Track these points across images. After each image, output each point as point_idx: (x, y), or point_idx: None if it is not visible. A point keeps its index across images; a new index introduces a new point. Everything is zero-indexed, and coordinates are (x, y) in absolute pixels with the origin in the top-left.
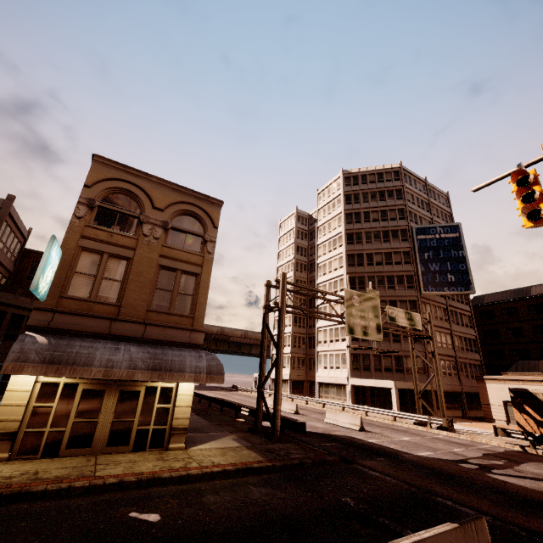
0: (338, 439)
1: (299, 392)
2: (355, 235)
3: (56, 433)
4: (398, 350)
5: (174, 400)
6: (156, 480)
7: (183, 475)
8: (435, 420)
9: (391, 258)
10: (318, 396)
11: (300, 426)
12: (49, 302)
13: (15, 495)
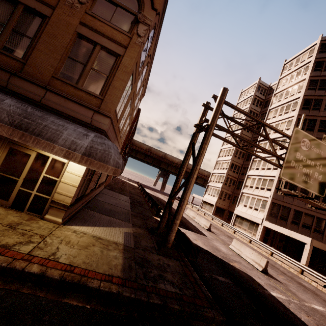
0: (235, 274)
1: (220, 216)
2: (313, 101)
3: None
4: (324, 214)
5: (63, 176)
6: None
7: None
8: None
9: None
10: (232, 224)
11: (193, 249)
12: None
13: None
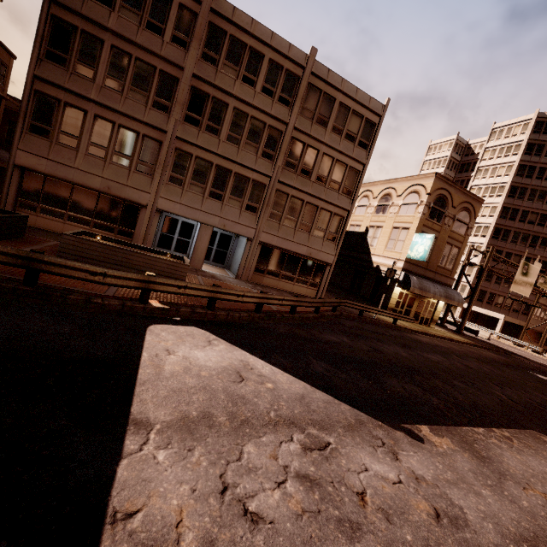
0: (483, 341)
1: None
2: (519, 189)
3: (400, 311)
4: (513, 295)
5: (434, 308)
6: (452, 340)
7: (458, 341)
8: (533, 347)
9: (545, 220)
10: None
11: (476, 332)
12: (408, 258)
13: (424, 333)
